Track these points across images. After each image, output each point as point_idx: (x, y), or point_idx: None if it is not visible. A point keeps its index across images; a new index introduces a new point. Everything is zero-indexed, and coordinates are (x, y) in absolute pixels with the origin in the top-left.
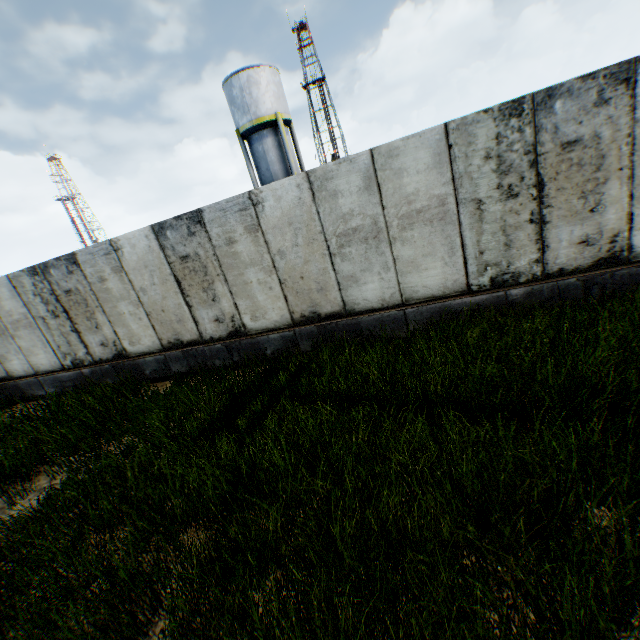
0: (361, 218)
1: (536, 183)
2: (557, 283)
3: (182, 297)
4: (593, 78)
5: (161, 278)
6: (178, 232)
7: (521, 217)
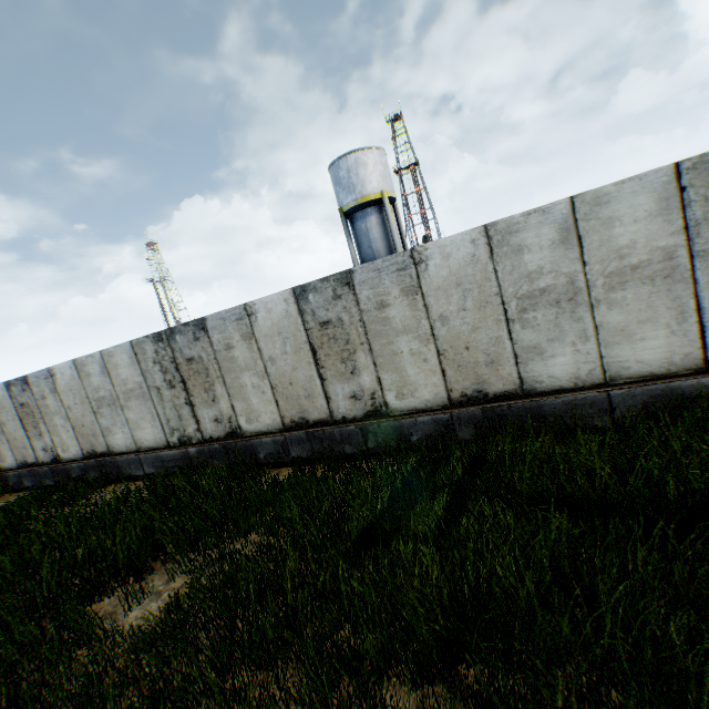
0: (552, 277)
1: None
2: None
3: (315, 368)
4: None
5: (294, 346)
6: (321, 295)
7: None
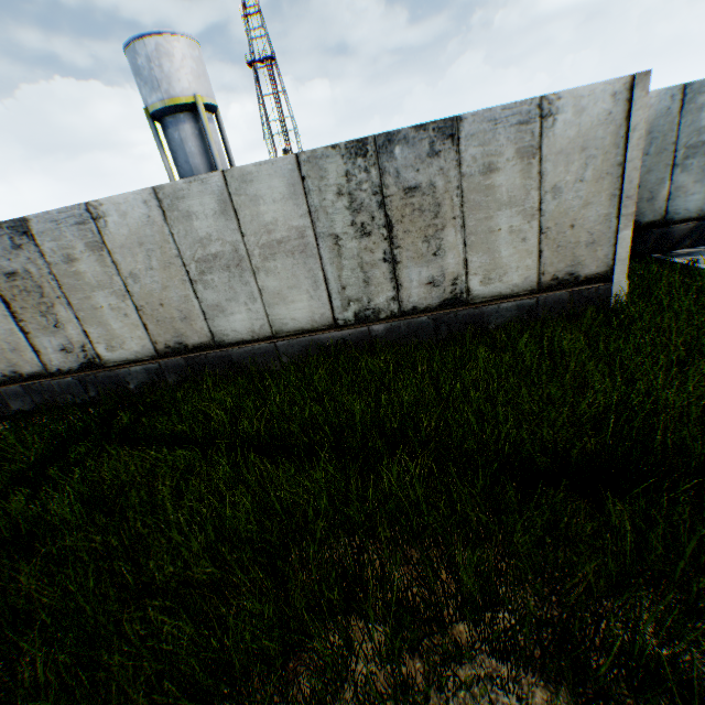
0: (220, 244)
1: (386, 224)
2: (412, 320)
3: (15, 321)
4: (425, 129)
5: None
6: None
7: (376, 255)
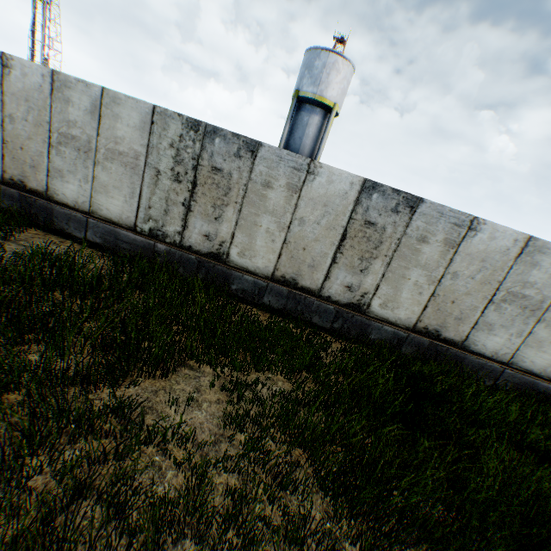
0: (535, 292)
1: None
2: None
3: (334, 250)
4: None
5: (330, 223)
6: (384, 201)
7: None
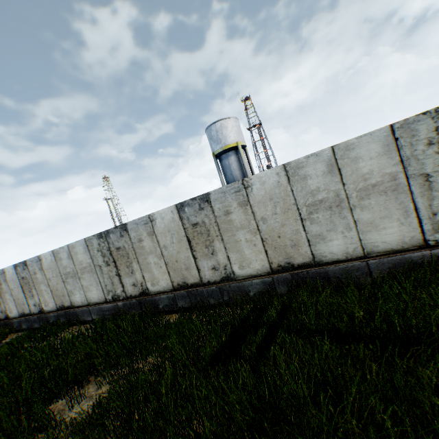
0: (325, 192)
1: None
2: None
3: (190, 251)
4: None
5: (178, 239)
6: (192, 208)
7: None
